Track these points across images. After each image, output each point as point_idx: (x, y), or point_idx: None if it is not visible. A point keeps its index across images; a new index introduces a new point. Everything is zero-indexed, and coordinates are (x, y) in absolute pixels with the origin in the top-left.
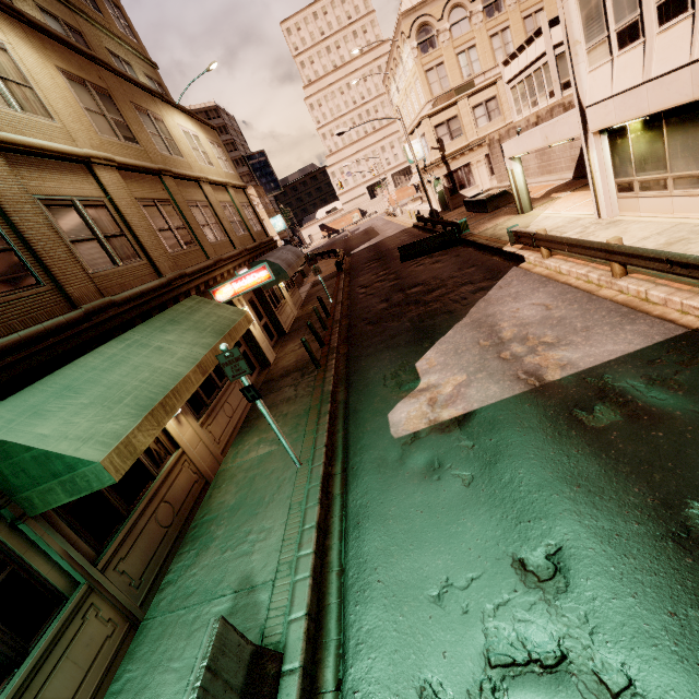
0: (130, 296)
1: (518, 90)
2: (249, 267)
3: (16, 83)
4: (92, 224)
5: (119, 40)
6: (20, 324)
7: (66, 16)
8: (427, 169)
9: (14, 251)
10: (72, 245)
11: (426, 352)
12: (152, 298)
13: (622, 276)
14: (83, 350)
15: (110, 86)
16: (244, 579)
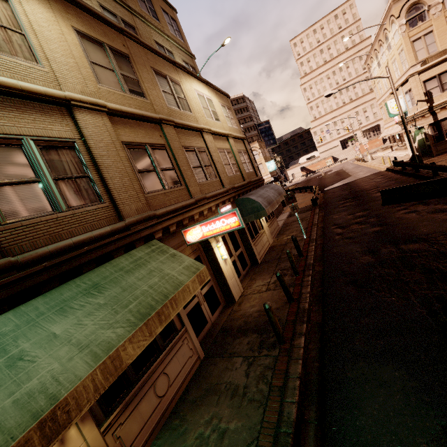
0: (52, 251)
1: None
2: (233, 202)
3: (3, 27)
4: (42, 165)
5: (167, 37)
6: None
7: (125, 16)
8: (408, 121)
9: None
10: None
11: None
12: (86, 251)
13: None
14: None
15: (133, 53)
16: None
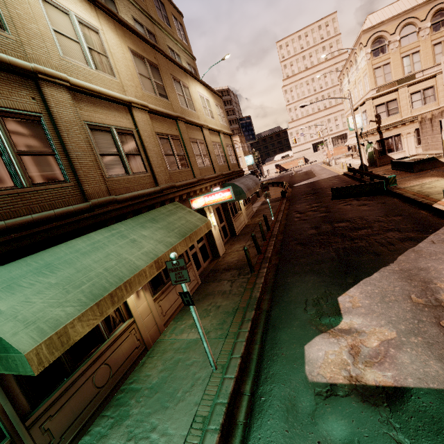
0: (129, 197)
1: None
2: (221, 186)
3: (98, 52)
4: (119, 145)
5: (176, 42)
6: (39, 208)
7: (148, 25)
8: (363, 135)
9: (56, 156)
10: (100, 157)
11: (349, 288)
12: (144, 200)
13: None
14: (80, 232)
15: (160, 63)
16: None
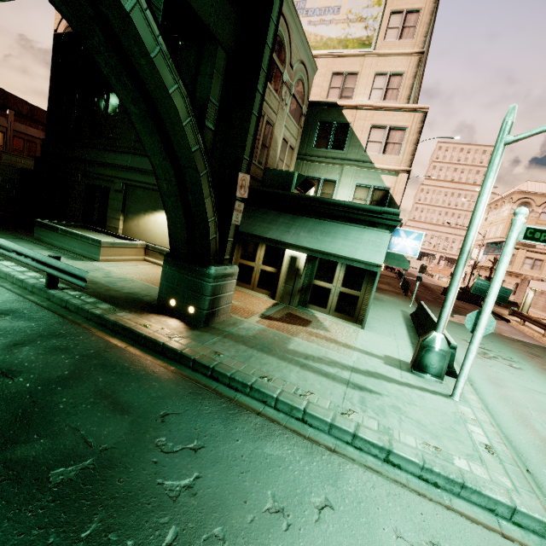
0: None
1: None
2: None
3: None
4: None
5: None
6: None
7: None
8: (477, 267)
9: None
10: None
11: (457, 315)
12: None
13: (545, 337)
14: None
15: None
16: (403, 310)
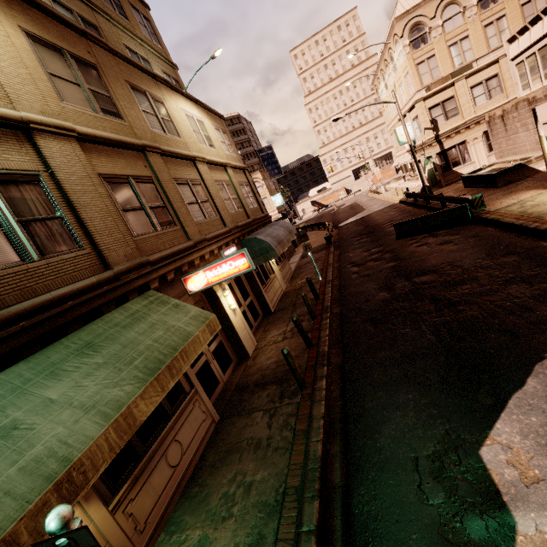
0: (27, 309)
1: (526, 64)
2: (238, 244)
3: None
4: (0, 205)
5: (141, 41)
6: None
7: (83, 12)
8: (417, 149)
9: None
10: None
11: (494, 421)
12: (71, 307)
13: None
14: None
15: (102, 63)
16: None
